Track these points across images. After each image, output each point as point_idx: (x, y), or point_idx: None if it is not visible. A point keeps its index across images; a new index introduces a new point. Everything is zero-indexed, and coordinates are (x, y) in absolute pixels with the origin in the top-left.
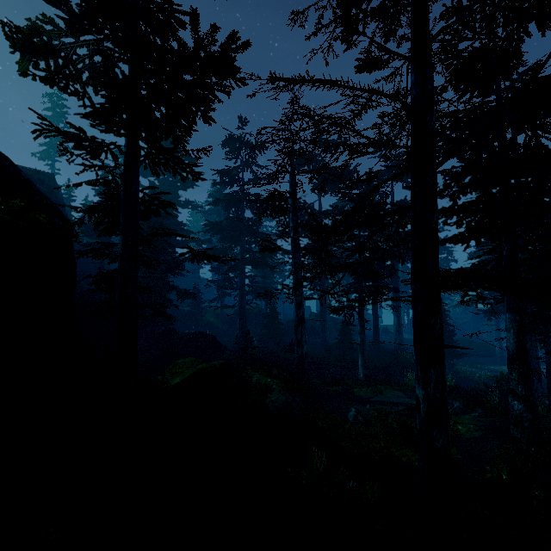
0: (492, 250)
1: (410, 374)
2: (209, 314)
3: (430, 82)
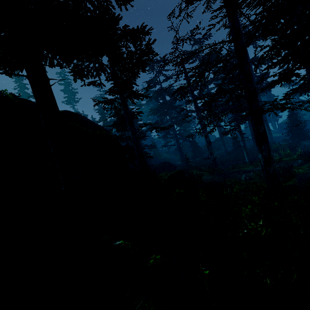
0: (302, 77)
1: (274, 153)
2: (163, 153)
3: (237, 22)
